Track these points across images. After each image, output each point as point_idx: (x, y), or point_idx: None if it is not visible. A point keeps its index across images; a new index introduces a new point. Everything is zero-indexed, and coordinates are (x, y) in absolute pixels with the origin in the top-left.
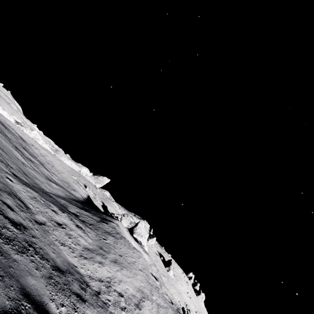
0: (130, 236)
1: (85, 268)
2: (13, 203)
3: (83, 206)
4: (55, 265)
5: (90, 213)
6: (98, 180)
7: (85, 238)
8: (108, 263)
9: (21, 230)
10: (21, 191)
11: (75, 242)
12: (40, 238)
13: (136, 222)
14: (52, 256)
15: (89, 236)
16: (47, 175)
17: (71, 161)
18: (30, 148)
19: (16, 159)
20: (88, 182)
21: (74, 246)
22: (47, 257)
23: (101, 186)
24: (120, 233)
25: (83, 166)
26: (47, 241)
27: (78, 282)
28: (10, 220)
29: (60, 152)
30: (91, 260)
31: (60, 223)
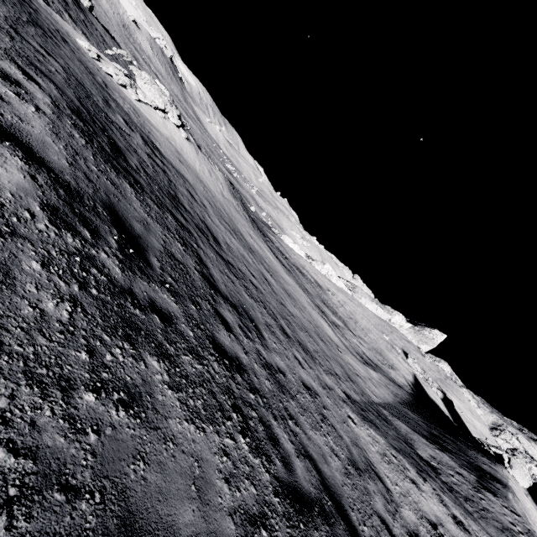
0: (536, 511)
1: None
2: (381, 502)
3: (427, 427)
4: None
5: (449, 452)
6: (423, 337)
7: None
8: None
9: None
10: (368, 444)
11: None
12: None
13: (529, 452)
14: None
15: None
16: (357, 348)
17: (375, 303)
18: (327, 298)
19: (331, 343)
20: (406, 343)
21: None
22: None
23: (430, 348)
24: (524, 516)
25: (393, 310)
26: None
27: None
28: None
29: (357, 289)
30: None
31: (432, 521)
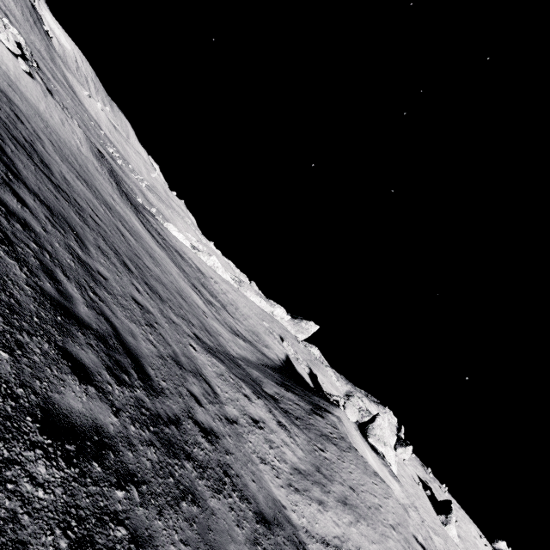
0: (362, 440)
1: (297, 512)
2: (200, 391)
3: (282, 380)
4: (258, 510)
5: (294, 394)
6: (300, 328)
7: (292, 447)
8: (333, 504)
9: (212, 442)
10: (206, 365)
11: (279, 455)
12: (234, 453)
13: (369, 409)
14: (252, 489)
15: (297, 443)
16: (231, 325)
17: (259, 297)
18: (209, 284)
19: (197, 308)
20: (285, 332)
21: (278, 463)
22: (247, 494)
23: (305, 337)
24: (346, 435)
25: (276, 304)
26: (243, 456)
27: (291, 546)
28: (199, 426)
29: (244, 284)
30: (305, 496)
31: (255, 419)
